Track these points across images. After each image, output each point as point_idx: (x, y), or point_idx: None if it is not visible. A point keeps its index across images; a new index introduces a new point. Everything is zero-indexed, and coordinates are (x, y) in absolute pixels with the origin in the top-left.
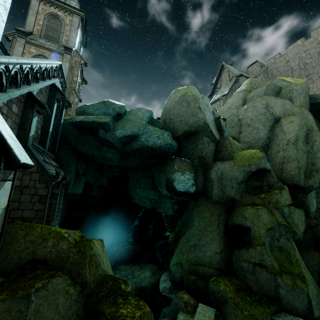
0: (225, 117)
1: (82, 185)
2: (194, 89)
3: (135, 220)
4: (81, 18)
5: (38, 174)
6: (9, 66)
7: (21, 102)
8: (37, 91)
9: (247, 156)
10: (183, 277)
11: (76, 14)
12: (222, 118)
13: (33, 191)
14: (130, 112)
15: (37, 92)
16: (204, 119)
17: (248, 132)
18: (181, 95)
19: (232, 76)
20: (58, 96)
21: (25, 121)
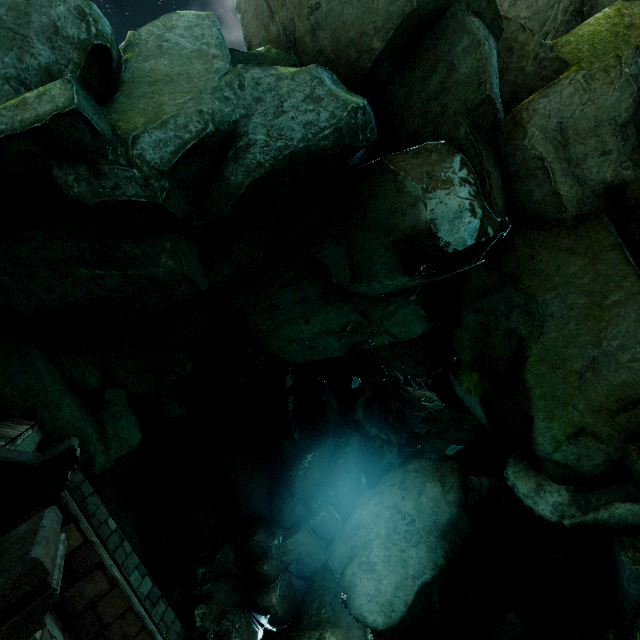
0: None
1: (126, 416)
2: None
3: (288, 401)
4: None
5: None
6: None
7: None
8: None
9: (605, 33)
10: (617, 458)
11: None
12: None
13: None
14: (133, 45)
15: None
16: None
17: (509, 0)
18: None
19: None
20: None
21: None
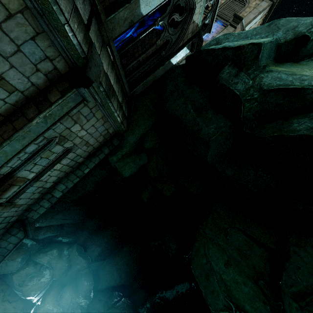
0: None
1: (135, 166)
2: None
3: (170, 288)
4: (271, 4)
5: None
6: None
7: None
8: None
9: None
10: None
11: None
12: None
13: None
14: None
15: None
16: None
17: None
18: None
19: None
20: None
21: None
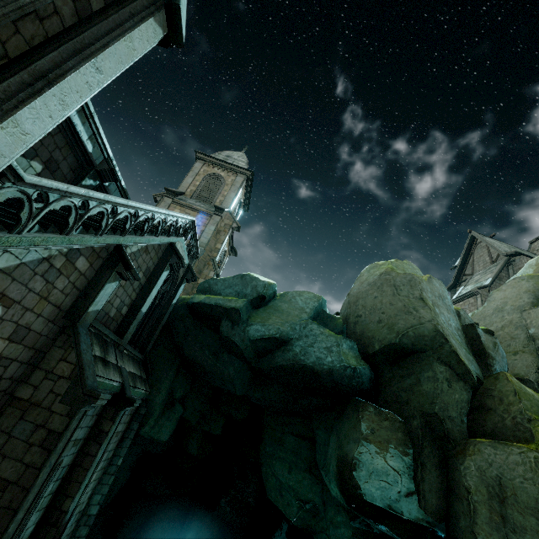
0: (491, 327)
1: (172, 423)
2: (410, 266)
3: None
4: (246, 177)
5: (68, 383)
6: (91, 202)
7: (100, 257)
8: (138, 248)
9: None
10: None
11: (242, 174)
12: (482, 328)
13: (43, 418)
14: (282, 295)
15: (138, 250)
16: (434, 323)
17: None
18: (382, 272)
19: (497, 255)
20: (173, 260)
21: (94, 285)
